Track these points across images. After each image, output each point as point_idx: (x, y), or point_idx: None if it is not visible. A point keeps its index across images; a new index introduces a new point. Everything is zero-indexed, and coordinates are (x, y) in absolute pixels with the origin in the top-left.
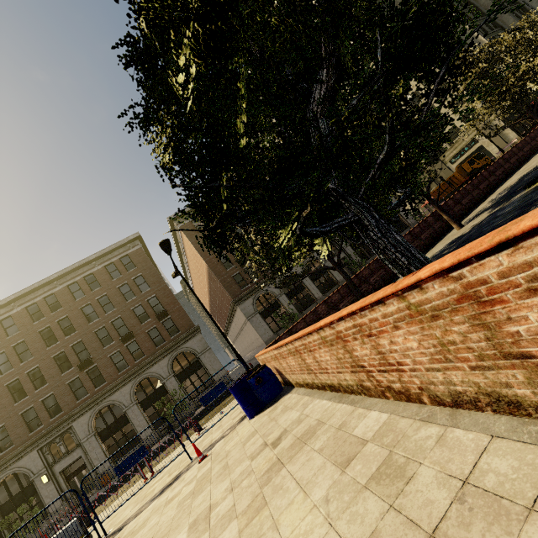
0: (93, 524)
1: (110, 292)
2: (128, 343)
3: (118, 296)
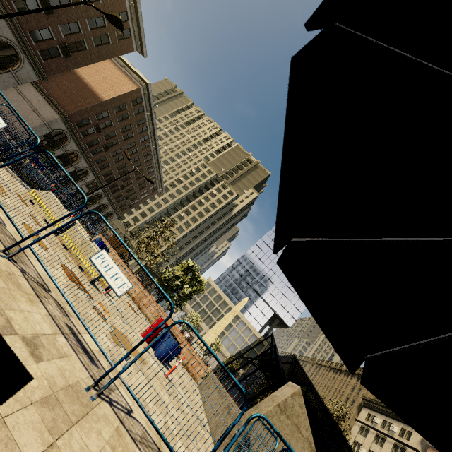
0: None
1: (100, 6)
2: (39, 3)
3: (95, 14)
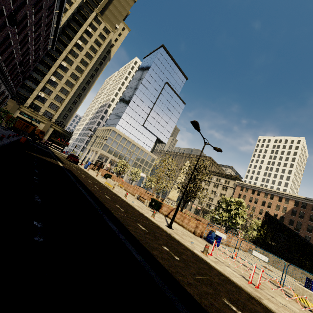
0: (284, 282)
1: None
2: None
3: None
